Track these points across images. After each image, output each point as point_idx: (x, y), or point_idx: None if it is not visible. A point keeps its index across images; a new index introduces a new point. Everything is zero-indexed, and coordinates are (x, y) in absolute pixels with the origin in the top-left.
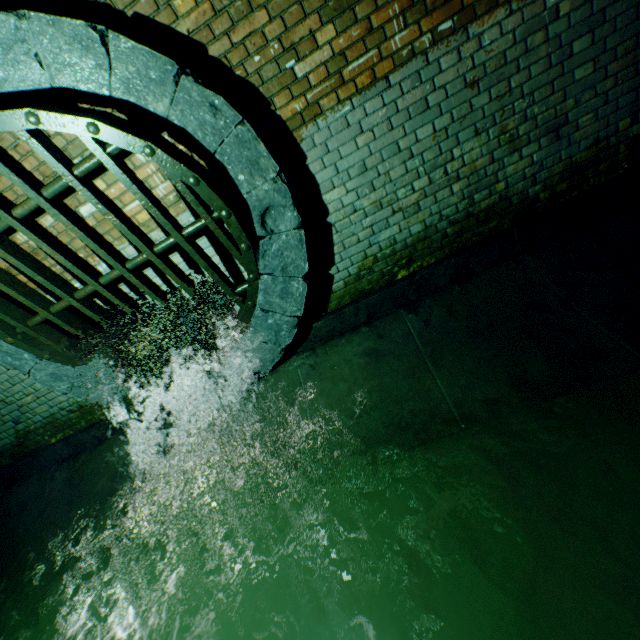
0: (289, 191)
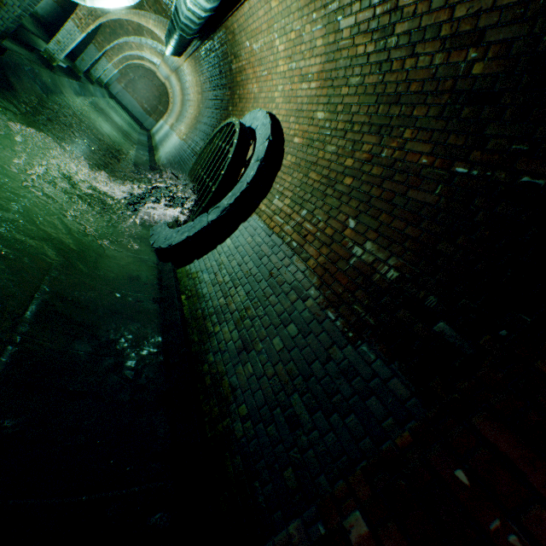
0: (223, 211)
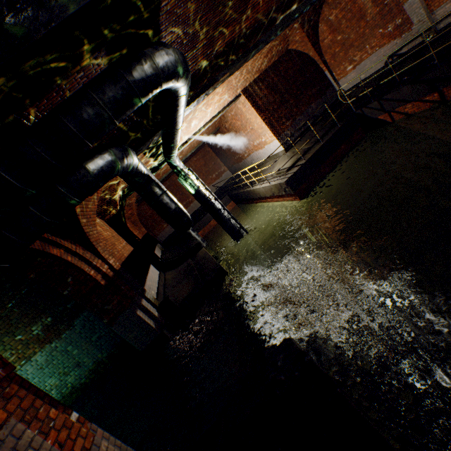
0: None
